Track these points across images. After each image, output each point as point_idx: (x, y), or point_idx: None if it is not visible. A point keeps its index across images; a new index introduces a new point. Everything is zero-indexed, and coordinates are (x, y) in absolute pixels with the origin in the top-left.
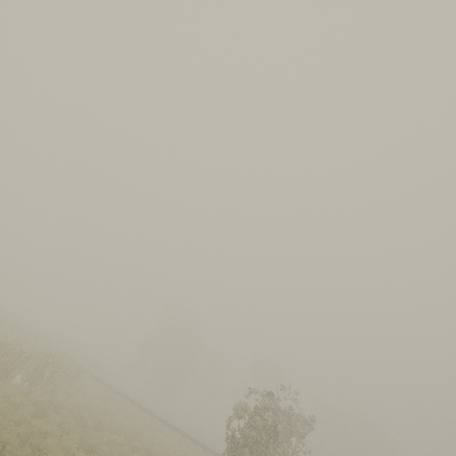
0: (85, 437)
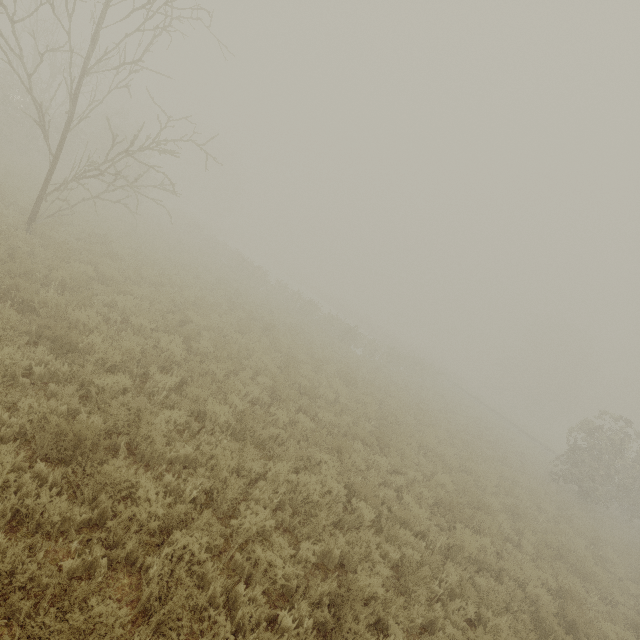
0: (447, 406)
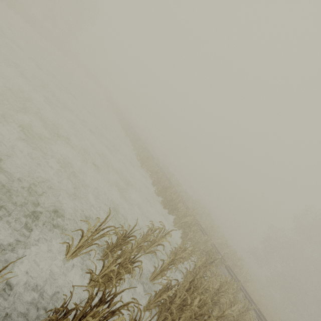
0: None
